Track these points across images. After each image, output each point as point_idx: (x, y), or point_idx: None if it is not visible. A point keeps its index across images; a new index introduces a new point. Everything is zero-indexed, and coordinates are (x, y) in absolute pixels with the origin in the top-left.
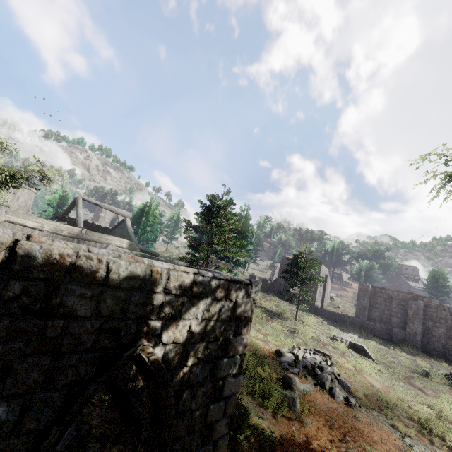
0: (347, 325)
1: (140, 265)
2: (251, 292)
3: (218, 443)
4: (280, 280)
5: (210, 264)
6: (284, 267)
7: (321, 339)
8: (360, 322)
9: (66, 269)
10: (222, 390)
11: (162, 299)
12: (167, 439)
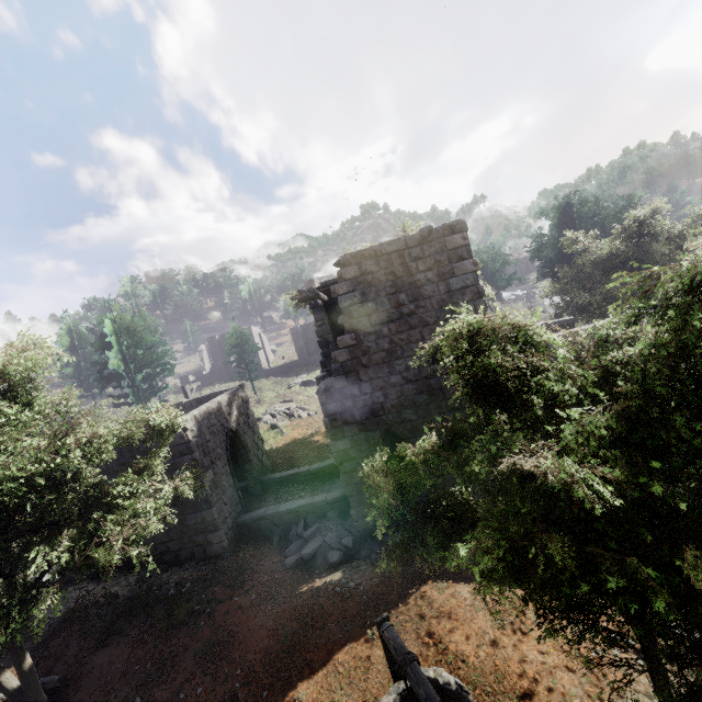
0: (296, 370)
1: (217, 403)
2: (244, 390)
3: (262, 449)
4: (217, 364)
5: (188, 391)
6: (215, 349)
7: (282, 393)
8: (304, 361)
9: (208, 413)
10: (254, 432)
11: (225, 409)
12: (249, 450)
